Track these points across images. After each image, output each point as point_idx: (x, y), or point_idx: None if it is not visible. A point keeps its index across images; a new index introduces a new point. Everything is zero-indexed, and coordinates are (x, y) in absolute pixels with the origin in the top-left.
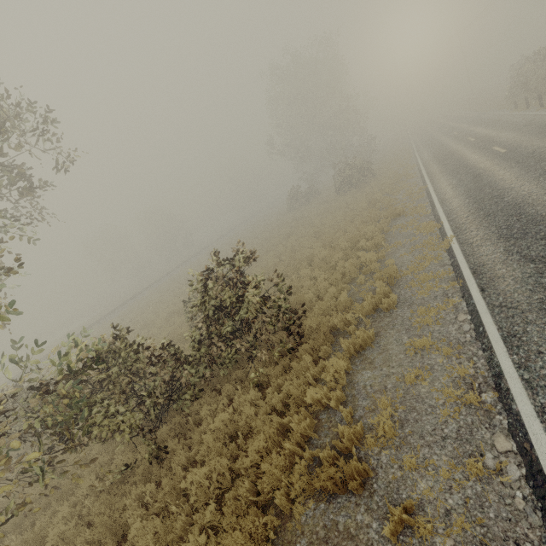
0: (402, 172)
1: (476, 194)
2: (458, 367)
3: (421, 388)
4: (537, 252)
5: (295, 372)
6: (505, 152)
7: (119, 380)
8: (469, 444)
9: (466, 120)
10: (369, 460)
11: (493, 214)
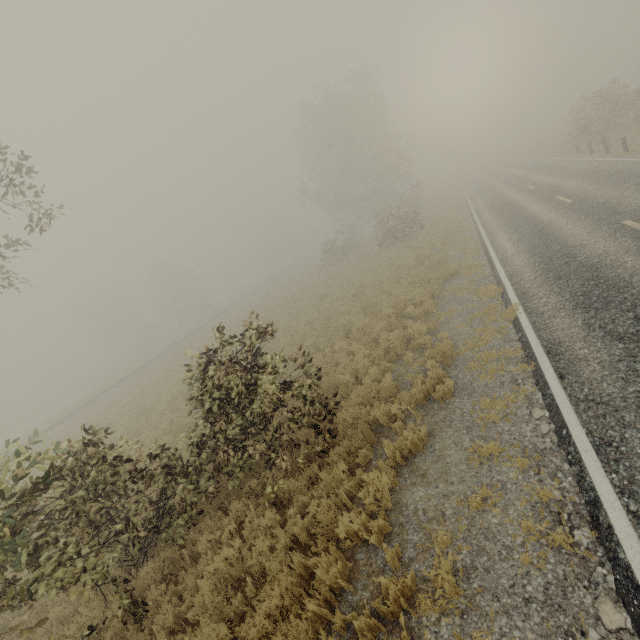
0: (454, 224)
1: (542, 252)
2: (539, 488)
3: (490, 517)
4: (626, 328)
5: (325, 486)
6: (571, 202)
7: (83, 508)
8: (564, 614)
9: (523, 166)
10: (424, 633)
11: (565, 277)
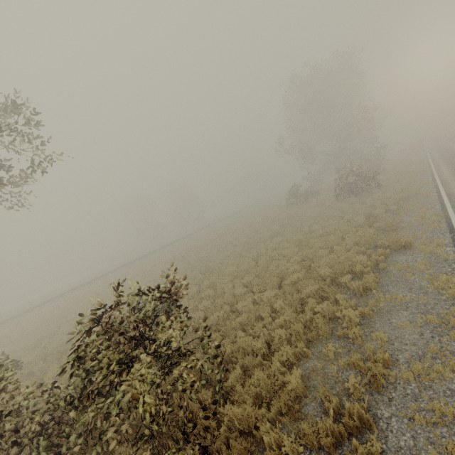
0: (413, 187)
1: None
2: None
3: None
4: None
5: None
6: None
7: None
8: None
9: None
10: None
11: None
